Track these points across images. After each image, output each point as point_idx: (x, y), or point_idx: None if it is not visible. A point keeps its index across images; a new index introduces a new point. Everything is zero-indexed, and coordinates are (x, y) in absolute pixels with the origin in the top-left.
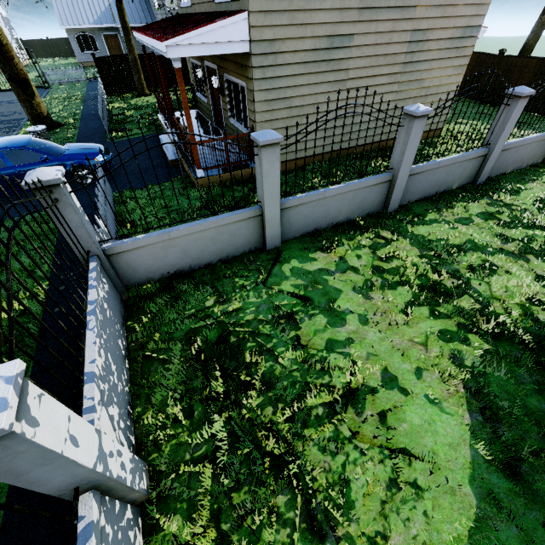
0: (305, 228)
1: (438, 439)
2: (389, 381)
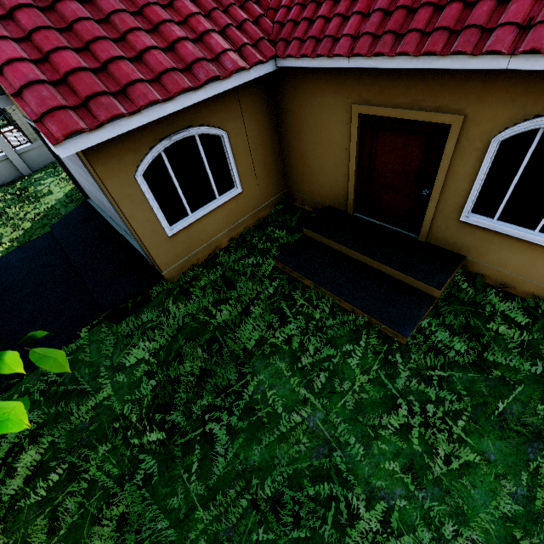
0: (44, 162)
1: (54, 198)
2: (48, 193)
